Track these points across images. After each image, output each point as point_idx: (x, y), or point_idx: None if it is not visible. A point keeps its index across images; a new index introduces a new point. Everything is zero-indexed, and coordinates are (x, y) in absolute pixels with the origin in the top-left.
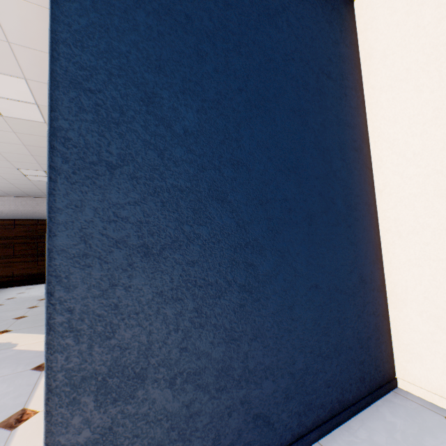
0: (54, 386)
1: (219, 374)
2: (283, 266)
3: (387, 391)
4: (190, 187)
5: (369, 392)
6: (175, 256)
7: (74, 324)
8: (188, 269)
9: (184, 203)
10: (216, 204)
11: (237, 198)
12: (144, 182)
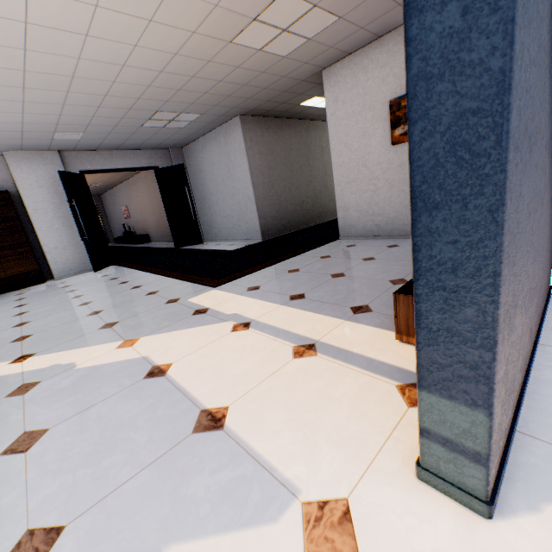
0: (499, 324)
1: (528, 295)
2: (548, 175)
3: (549, 298)
4: (545, 45)
5: (545, 301)
6: (533, 155)
7: (507, 248)
8: (534, 175)
9: (542, 73)
10: (547, 80)
11: (551, 74)
12: (537, 26)
